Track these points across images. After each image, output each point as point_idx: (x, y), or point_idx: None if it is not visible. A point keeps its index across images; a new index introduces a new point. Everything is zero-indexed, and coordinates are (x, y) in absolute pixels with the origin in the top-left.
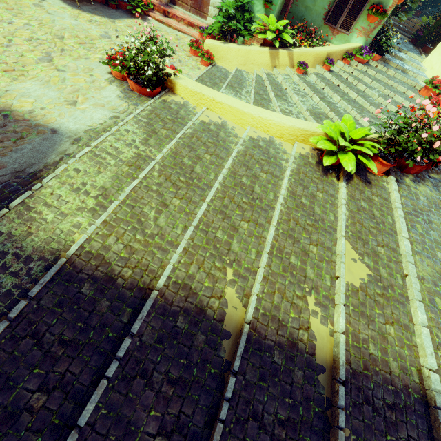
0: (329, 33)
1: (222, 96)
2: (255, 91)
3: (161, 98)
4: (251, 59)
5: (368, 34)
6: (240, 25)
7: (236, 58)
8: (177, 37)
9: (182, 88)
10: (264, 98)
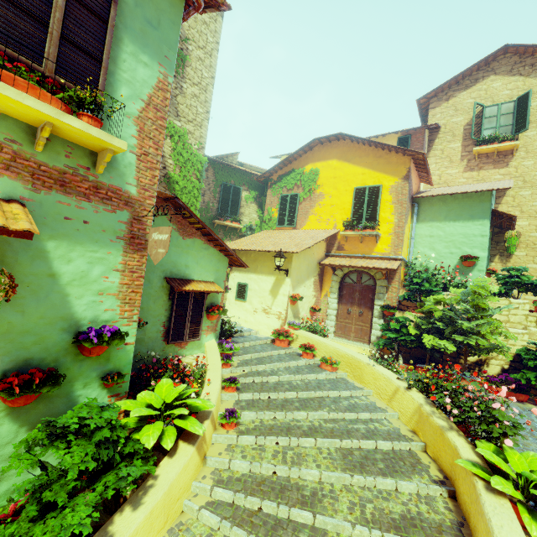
0: (177, 348)
1: None
2: None
3: None
4: (174, 496)
5: (214, 329)
6: (135, 470)
7: (146, 536)
8: None
9: None
10: None
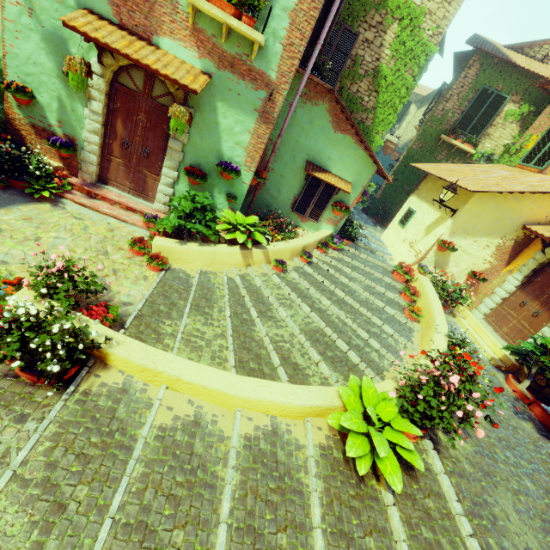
0: (299, 219)
1: (191, 370)
2: (231, 311)
3: (79, 387)
4: (218, 260)
5: (336, 224)
6: (201, 228)
7: (198, 259)
8: (110, 227)
9: (120, 360)
10: (245, 318)
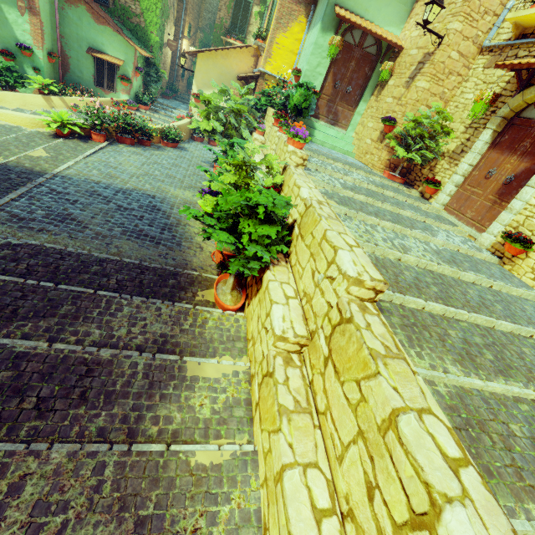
0: (103, 93)
1: None
2: None
3: None
4: (29, 102)
5: (129, 93)
6: (9, 79)
7: (15, 101)
8: None
9: None
10: None
